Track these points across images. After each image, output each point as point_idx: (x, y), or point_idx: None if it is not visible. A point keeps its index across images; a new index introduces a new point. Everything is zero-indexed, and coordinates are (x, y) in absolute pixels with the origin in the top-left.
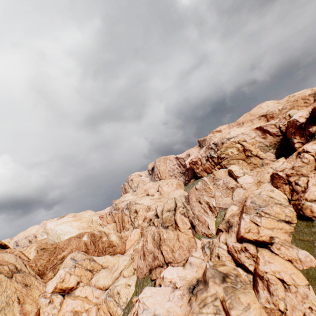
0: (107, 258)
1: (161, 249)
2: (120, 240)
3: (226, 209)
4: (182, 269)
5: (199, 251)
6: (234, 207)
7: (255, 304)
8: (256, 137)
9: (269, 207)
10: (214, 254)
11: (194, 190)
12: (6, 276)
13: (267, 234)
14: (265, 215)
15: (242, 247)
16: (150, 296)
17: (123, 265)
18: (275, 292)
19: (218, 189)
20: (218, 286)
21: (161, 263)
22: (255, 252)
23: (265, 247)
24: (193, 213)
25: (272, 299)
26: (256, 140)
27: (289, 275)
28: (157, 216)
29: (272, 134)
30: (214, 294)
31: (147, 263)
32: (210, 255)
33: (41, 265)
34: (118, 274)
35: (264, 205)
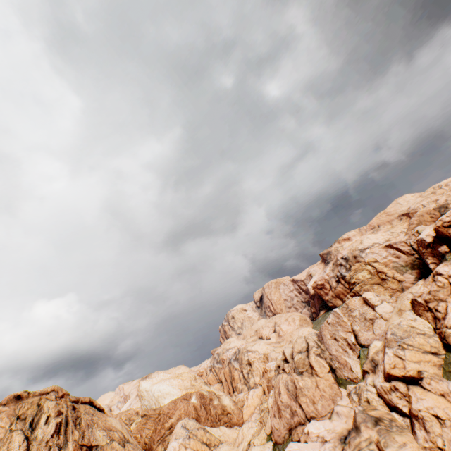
0: (223, 431)
1: (299, 401)
2: (235, 405)
3: (369, 345)
4: (329, 421)
5: (345, 399)
6: (377, 342)
7: (412, 443)
8: (387, 256)
9: (410, 338)
10: (363, 399)
11: (326, 325)
12: (120, 444)
13: (414, 368)
14: (408, 346)
15: (390, 386)
16: (298, 449)
17: (250, 435)
18: (430, 428)
19: (355, 322)
20: (371, 430)
21: (301, 420)
22: (405, 389)
23: (416, 384)
24: (330, 354)
25: (429, 437)
26: (389, 260)
27: (442, 410)
28: (286, 361)
29: (405, 252)
30: (368, 438)
31: (284, 421)
32: (358, 401)
33: (147, 437)
34: (245, 446)
35: (406, 336)
